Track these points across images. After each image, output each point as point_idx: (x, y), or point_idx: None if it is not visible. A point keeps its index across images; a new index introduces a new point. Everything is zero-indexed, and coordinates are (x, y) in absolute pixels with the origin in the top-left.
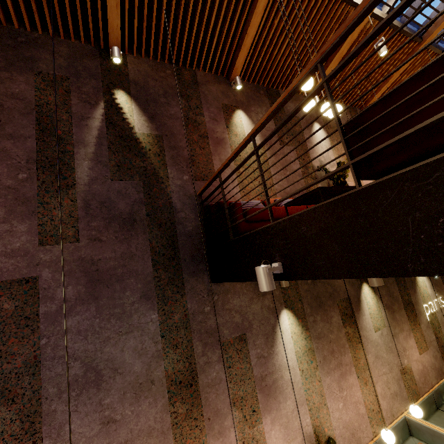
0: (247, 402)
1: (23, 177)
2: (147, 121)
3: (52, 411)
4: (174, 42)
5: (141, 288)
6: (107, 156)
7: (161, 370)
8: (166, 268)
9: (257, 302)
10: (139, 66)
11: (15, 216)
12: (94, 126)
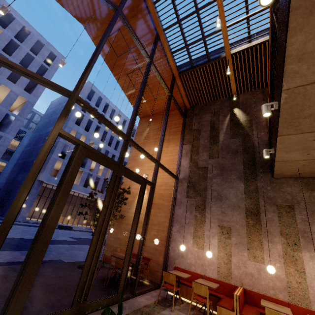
0: (290, 237)
1: (206, 141)
2: (245, 115)
3: (208, 202)
4: (259, 81)
5: (238, 174)
6: (229, 131)
7: (243, 204)
8: (249, 169)
9: (305, 192)
10: (244, 97)
11: (204, 151)
12: (226, 123)
